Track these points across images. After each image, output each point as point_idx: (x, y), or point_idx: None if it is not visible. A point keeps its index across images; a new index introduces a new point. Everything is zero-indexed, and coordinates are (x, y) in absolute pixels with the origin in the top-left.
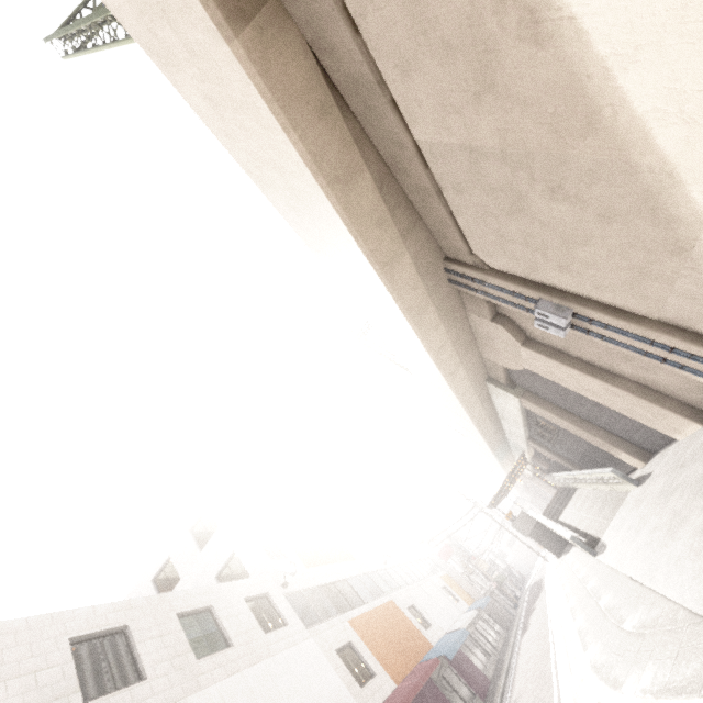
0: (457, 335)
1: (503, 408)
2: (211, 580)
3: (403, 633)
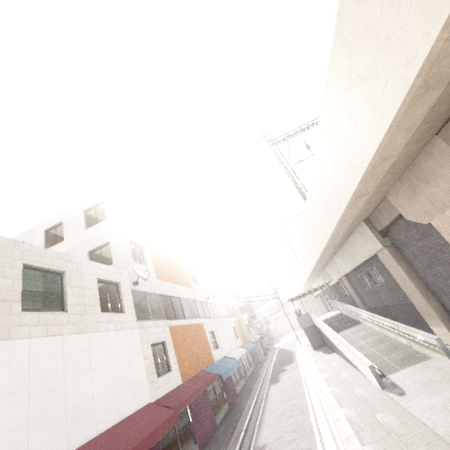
0: (403, 158)
1: (353, 247)
2: (84, 252)
3: (201, 347)
